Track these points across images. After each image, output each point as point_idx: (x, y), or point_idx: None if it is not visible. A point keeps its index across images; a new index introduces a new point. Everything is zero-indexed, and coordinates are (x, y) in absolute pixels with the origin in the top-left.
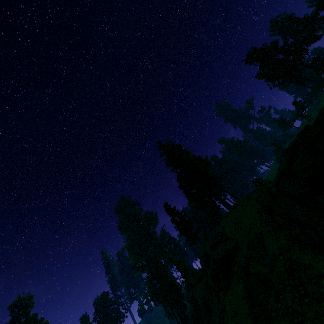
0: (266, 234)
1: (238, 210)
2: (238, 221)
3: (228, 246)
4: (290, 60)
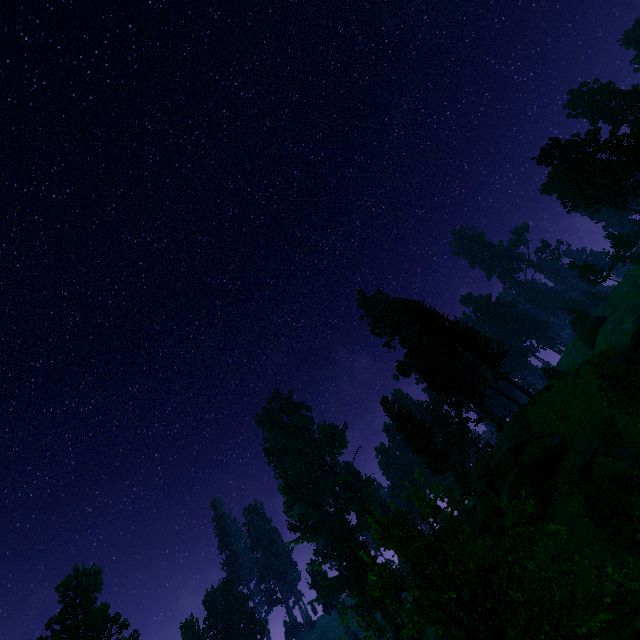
0: (621, 417)
1: (557, 392)
2: (562, 406)
3: (548, 443)
4: (620, 163)
